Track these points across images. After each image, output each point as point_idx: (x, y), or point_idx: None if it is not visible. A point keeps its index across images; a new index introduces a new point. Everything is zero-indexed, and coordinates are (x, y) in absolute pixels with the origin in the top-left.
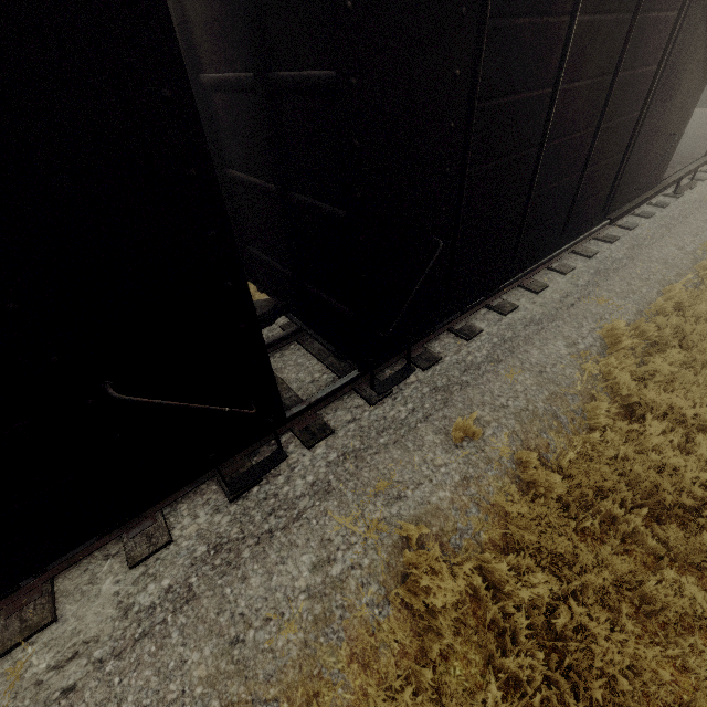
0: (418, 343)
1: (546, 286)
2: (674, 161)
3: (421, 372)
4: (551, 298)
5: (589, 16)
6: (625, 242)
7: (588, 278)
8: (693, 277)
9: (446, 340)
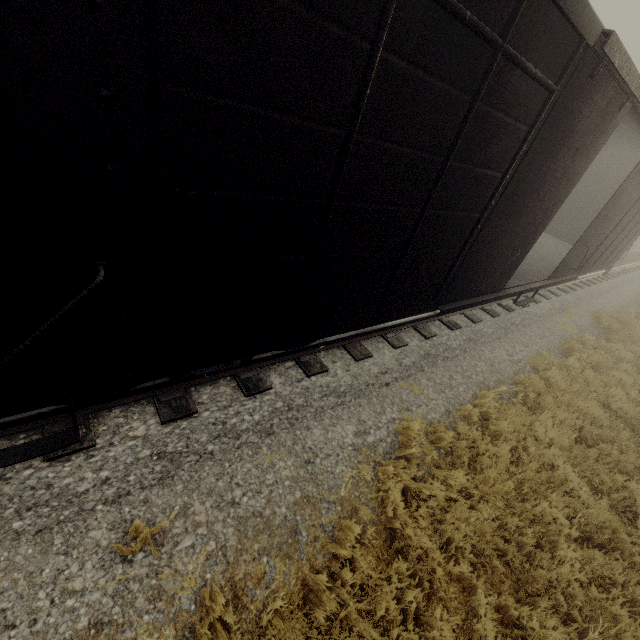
0: (182, 382)
1: (369, 356)
2: (523, 275)
3: (157, 425)
4: (368, 371)
5: (405, 63)
6: (465, 333)
7: (415, 359)
8: (510, 387)
9: (223, 388)
